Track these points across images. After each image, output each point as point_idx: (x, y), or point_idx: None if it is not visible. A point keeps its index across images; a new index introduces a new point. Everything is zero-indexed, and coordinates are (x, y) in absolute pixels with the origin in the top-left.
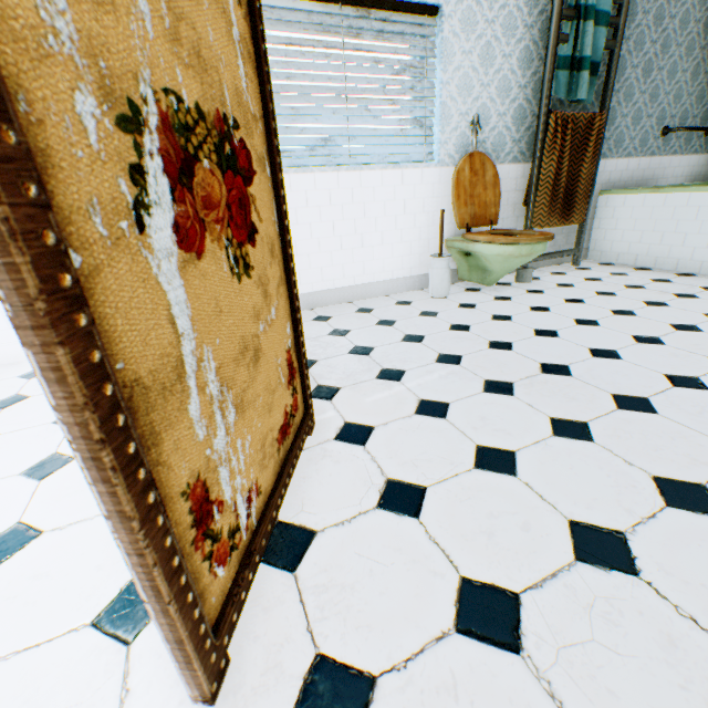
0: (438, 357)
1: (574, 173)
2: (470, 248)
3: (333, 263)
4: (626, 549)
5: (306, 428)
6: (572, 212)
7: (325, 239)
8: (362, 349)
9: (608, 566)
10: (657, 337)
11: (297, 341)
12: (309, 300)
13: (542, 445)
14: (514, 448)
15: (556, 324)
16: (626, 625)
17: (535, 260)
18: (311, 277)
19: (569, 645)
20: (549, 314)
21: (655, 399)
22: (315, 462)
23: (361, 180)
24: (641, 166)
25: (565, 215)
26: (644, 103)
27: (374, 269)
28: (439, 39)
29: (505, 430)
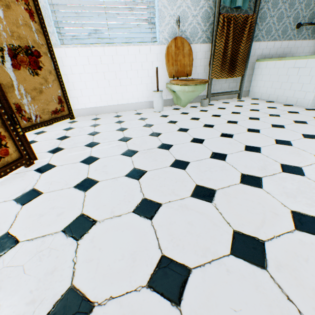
0: (121, 138)
1: (236, 49)
2: (171, 87)
3: (106, 93)
4: (89, 229)
5: (19, 164)
6: (235, 71)
7: (101, 81)
8: (95, 133)
9: (71, 235)
10: (233, 134)
11: (5, 123)
12: (95, 110)
13: (114, 179)
14: (101, 180)
15: (193, 126)
16: (44, 261)
17: (215, 95)
18: (95, 99)
19: (10, 266)
20: (196, 121)
21: (192, 163)
22: (15, 179)
23: (116, 51)
24: (282, 46)
25: (231, 72)
26: (285, 9)
27: (128, 97)
28: None
29: (107, 172)
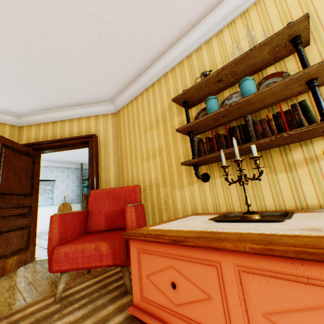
0: None
1: None
2: None
3: None
4: None
5: None
6: None
7: None
8: None
9: None
10: None
11: None
12: None
13: None
14: None
15: None
16: None
17: None
18: None
19: None
20: None
21: None
22: None
23: None
24: None
25: None
26: None
27: None
28: (56, 184)
29: None
